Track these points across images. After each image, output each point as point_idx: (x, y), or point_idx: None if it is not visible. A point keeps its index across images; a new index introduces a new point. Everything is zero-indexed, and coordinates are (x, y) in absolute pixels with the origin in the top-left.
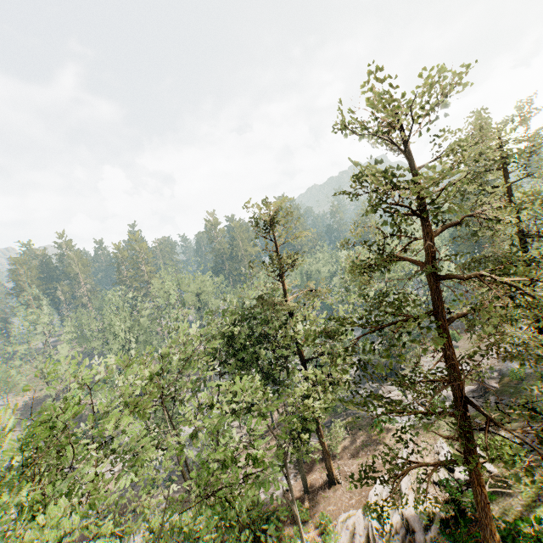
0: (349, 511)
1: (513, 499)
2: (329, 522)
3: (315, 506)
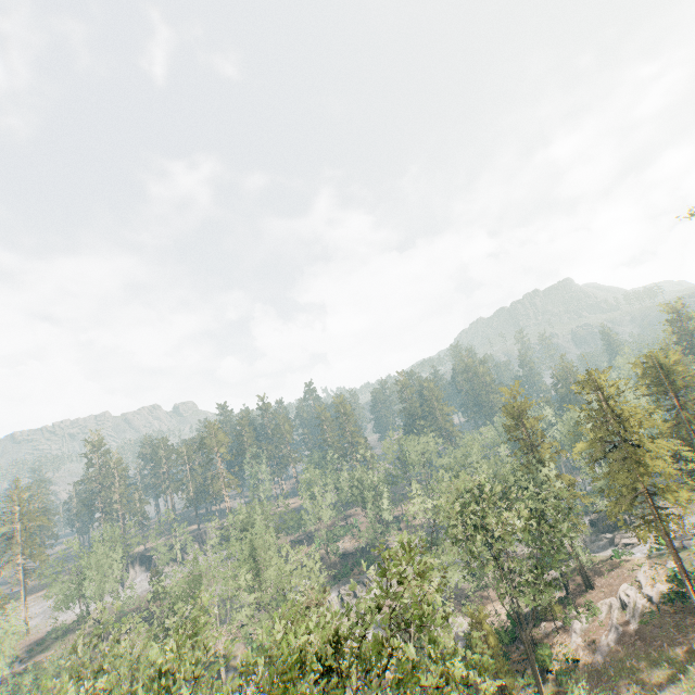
0: (605, 599)
1: None
2: (591, 603)
3: (578, 600)
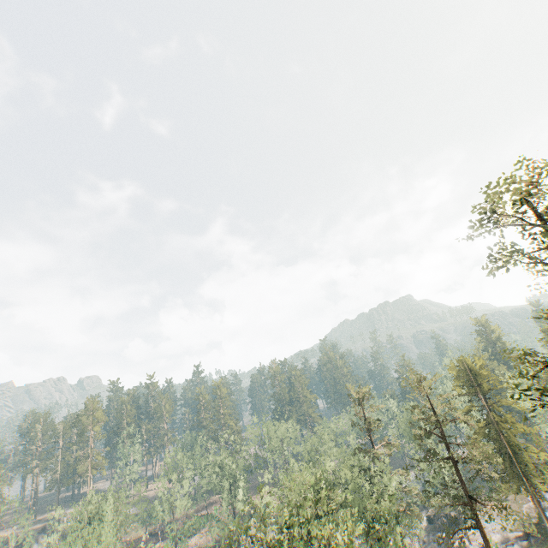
0: None
1: None
2: None
3: None
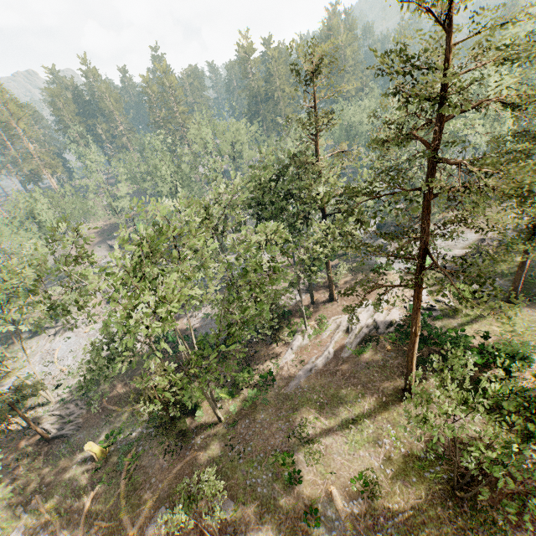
0: (340, 315)
1: (454, 320)
2: (324, 319)
3: (317, 311)
